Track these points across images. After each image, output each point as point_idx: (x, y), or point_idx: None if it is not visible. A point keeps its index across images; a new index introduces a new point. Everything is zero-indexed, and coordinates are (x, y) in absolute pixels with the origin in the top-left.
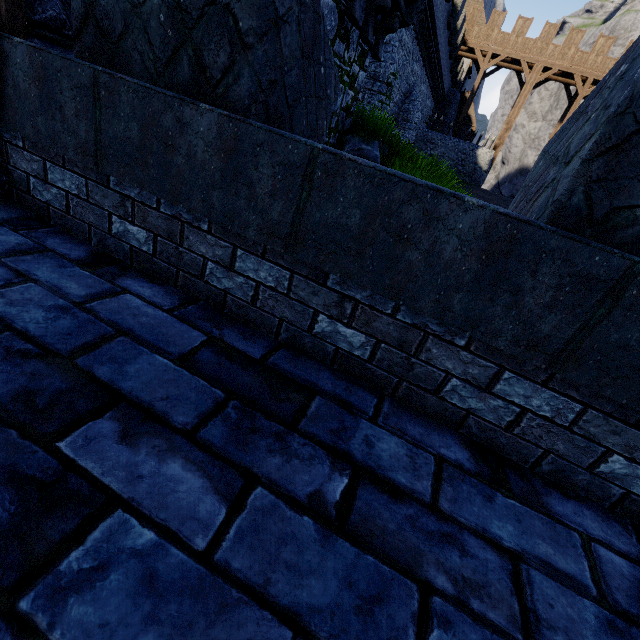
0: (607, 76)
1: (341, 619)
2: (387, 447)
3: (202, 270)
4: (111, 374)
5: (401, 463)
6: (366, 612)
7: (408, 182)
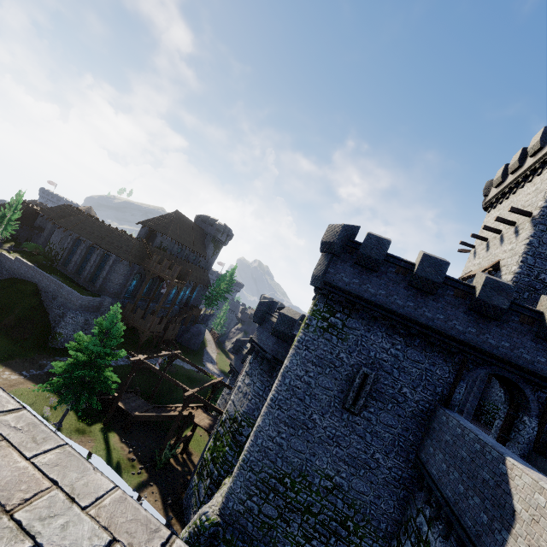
0: None
1: None
2: None
3: None
4: None
5: None
6: None
7: None
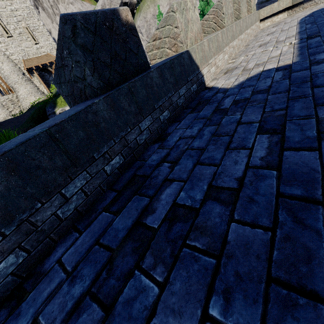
0: (58, 55)
1: (194, 160)
2: (154, 158)
3: (58, 219)
4: (123, 233)
5: (159, 155)
6: (192, 157)
7: (81, 111)
